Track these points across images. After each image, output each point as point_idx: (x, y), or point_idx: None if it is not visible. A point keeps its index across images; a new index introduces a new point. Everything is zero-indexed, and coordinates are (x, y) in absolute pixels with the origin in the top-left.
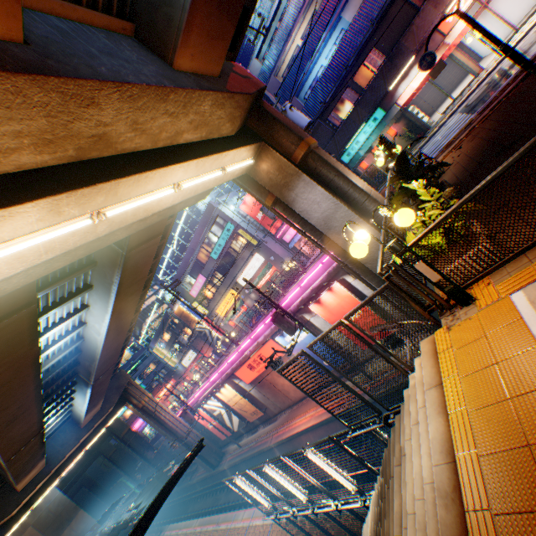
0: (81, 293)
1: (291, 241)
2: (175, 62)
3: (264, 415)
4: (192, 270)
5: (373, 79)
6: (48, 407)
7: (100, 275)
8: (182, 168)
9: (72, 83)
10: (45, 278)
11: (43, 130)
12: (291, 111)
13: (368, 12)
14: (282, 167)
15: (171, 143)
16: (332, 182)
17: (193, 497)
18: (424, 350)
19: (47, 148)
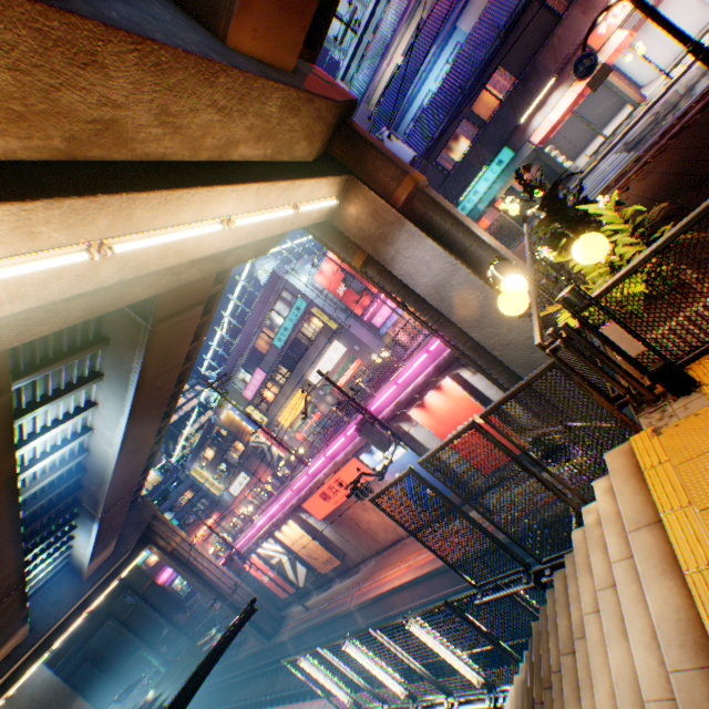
0: (86, 384)
1: (382, 325)
2: (229, 36)
3: (341, 565)
4: (247, 363)
5: (498, 108)
6: (35, 549)
7: (113, 358)
8: (236, 194)
9: (56, 17)
10: (31, 359)
11: (5, 92)
12: (390, 141)
13: (494, 18)
14: (378, 212)
15: (220, 157)
16: (448, 234)
17: (240, 679)
18: (614, 467)
19: (14, 127)
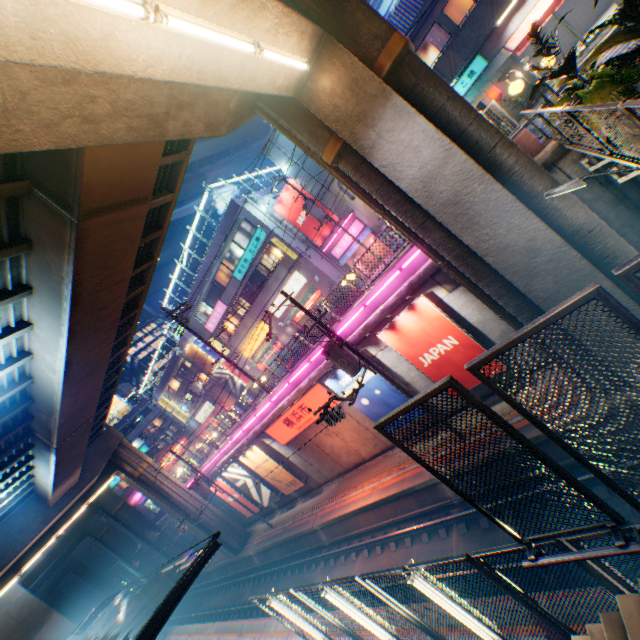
0: (9, 298)
1: (342, 257)
2: None
3: (304, 486)
4: (208, 296)
5: (475, 6)
6: None
7: (40, 266)
8: None
9: None
10: None
11: None
12: None
13: None
14: (357, 83)
15: None
16: (442, 111)
17: (209, 588)
18: None
19: None
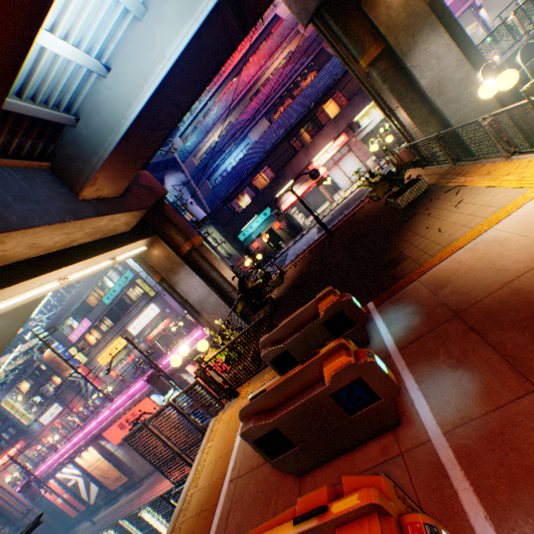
0: None
1: None
2: (81, 194)
3: (130, 481)
4: (77, 312)
5: (264, 187)
6: None
7: None
8: (71, 267)
9: None
10: None
11: None
12: (192, 205)
13: (265, 142)
14: (171, 256)
15: (65, 247)
16: (209, 274)
17: None
18: (211, 425)
19: None
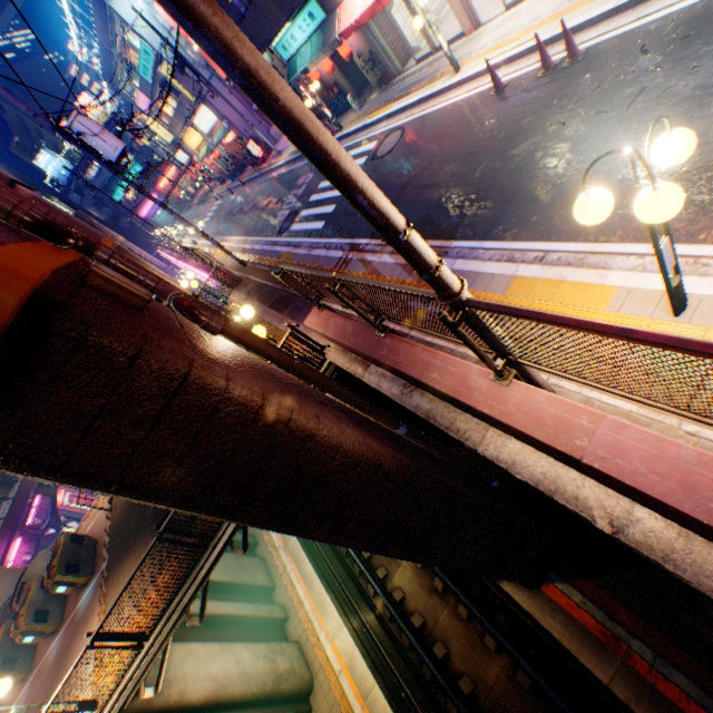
0: None
1: None
2: None
3: None
4: (126, 73)
5: None
6: None
7: None
8: None
9: None
10: None
11: None
12: (85, 138)
13: None
14: None
15: None
16: None
17: None
18: None
19: None
